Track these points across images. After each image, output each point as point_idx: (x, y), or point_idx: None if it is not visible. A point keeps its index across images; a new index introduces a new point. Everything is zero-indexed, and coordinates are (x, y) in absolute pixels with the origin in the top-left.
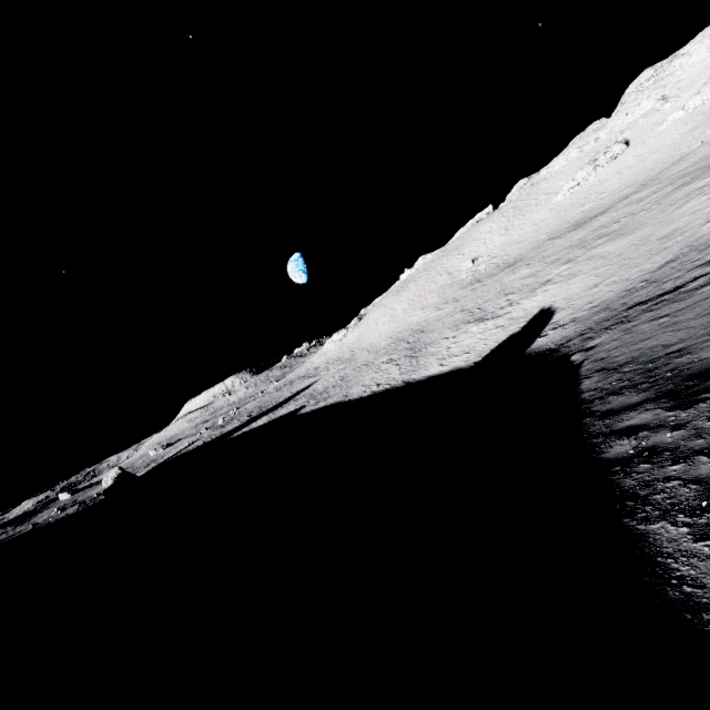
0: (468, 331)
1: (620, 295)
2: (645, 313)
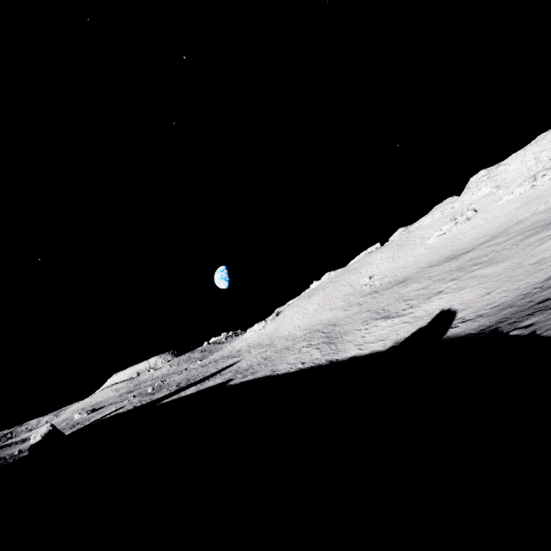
0: (378, 325)
1: (519, 297)
2: None
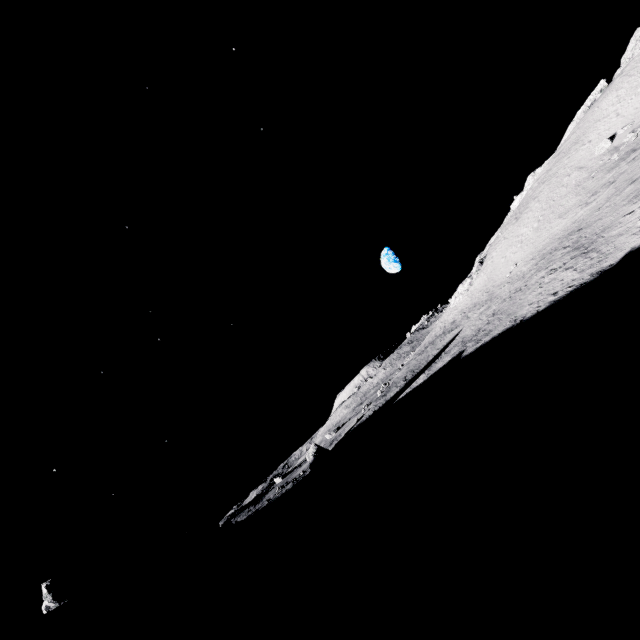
0: None
1: None
2: None
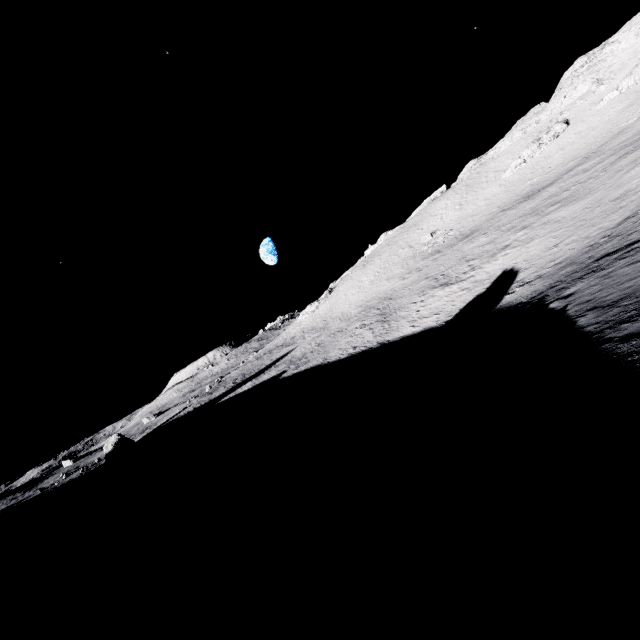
0: (435, 295)
1: (583, 251)
2: (618, 260)
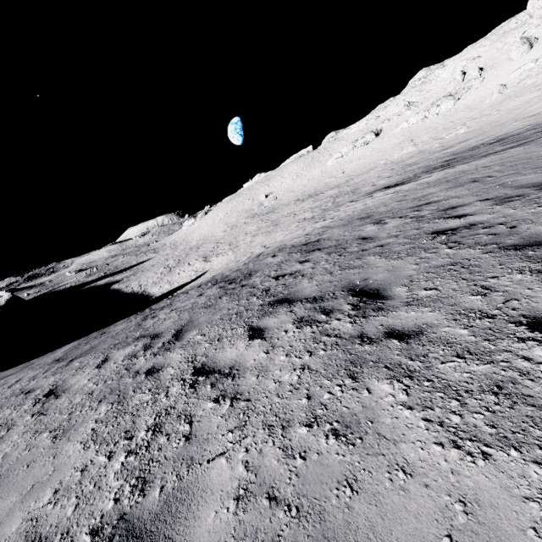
0: (195, 264)
1: None
2: None
